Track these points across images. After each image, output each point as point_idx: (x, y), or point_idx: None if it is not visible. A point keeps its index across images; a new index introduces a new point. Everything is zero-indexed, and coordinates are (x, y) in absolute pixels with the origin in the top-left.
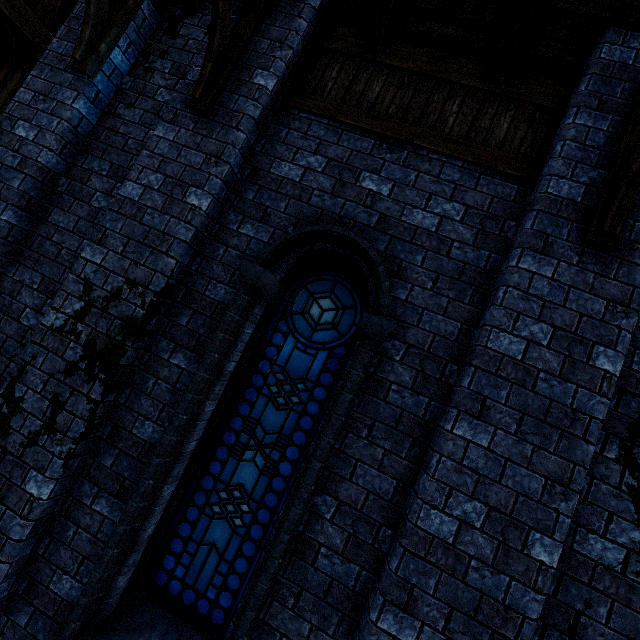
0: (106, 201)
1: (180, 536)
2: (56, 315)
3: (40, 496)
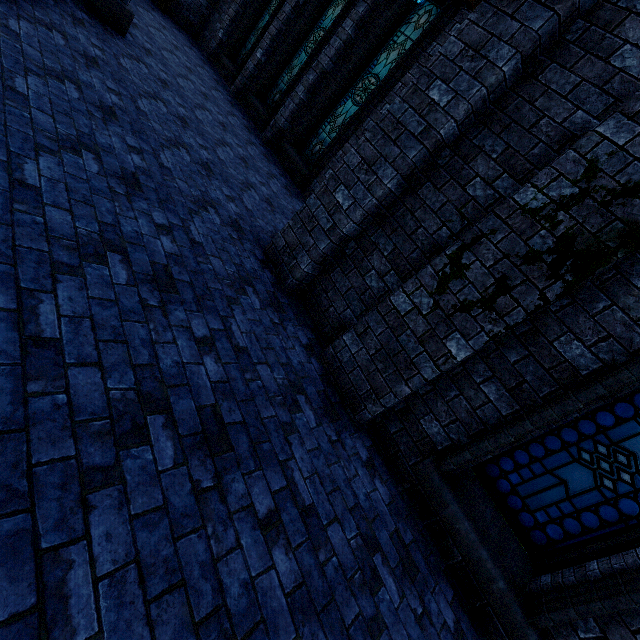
0: (635, 59)
1: (528, 452)
2: (534, 195)
3: (456, 356)
